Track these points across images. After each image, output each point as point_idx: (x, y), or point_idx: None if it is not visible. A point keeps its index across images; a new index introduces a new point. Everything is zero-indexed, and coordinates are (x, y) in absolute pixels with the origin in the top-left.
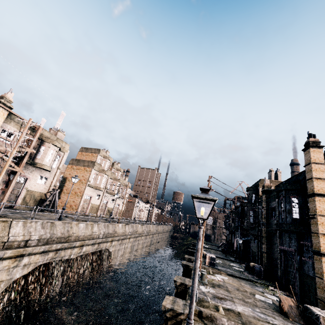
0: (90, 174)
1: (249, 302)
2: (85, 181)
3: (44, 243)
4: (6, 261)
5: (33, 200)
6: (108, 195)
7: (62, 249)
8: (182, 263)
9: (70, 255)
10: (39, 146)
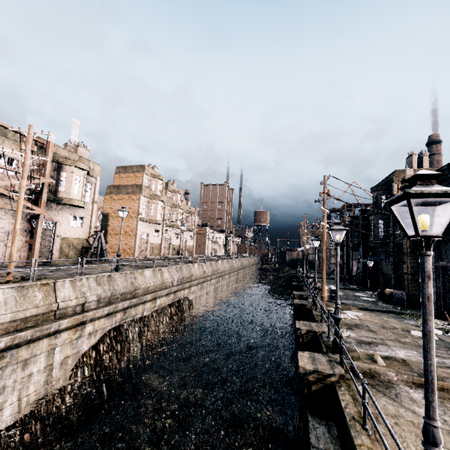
0: (138, 204)
1: (408, 343)
2: (134, 214)
3: (107, 303)
4: (64, 333)
5: (73, 251)
6: (170, 229)
7: (130, 306)
8: (294, 303)
9: (143, 312)
10: (58, 173)
